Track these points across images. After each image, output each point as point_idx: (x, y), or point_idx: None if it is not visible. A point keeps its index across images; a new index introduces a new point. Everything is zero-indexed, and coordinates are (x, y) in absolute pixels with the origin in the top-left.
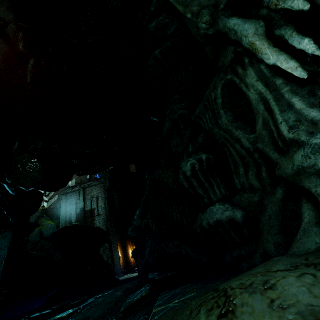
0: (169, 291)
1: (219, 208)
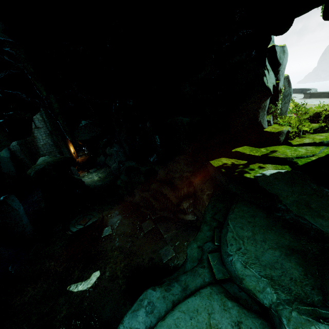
0: (161, 224)
1: (190, 216)
